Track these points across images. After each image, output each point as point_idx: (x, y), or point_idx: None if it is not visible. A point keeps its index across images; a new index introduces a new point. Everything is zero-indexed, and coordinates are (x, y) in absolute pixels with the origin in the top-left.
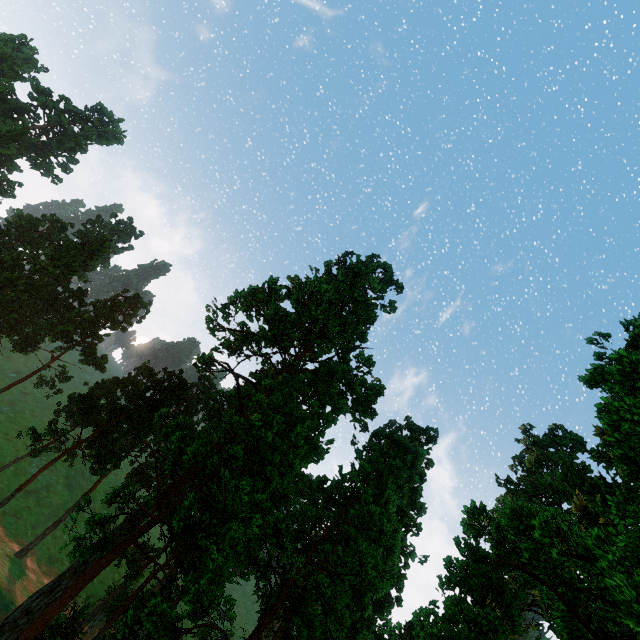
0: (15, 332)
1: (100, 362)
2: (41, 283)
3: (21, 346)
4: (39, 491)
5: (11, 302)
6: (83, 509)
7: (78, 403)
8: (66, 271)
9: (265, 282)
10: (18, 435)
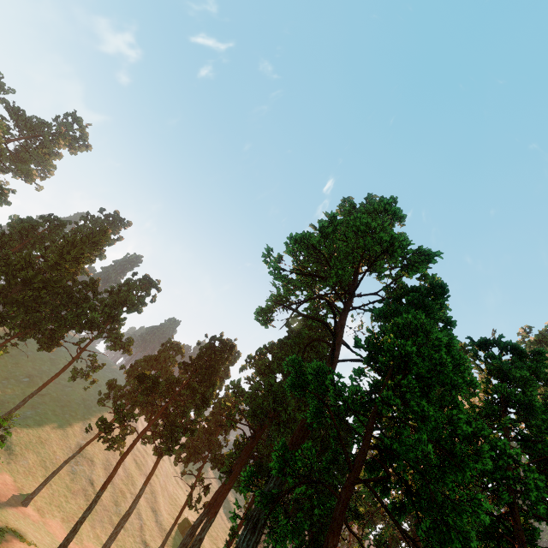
0: (39, 330)
1: (128, 345)
2: (52, 280)
3: (47, 343)
4: (85, 489)
5: (29, 302)
6: (249, 489)
7: (140, 383)
8: (75, 264)
9: (329, 217)
10: (86, 429)
